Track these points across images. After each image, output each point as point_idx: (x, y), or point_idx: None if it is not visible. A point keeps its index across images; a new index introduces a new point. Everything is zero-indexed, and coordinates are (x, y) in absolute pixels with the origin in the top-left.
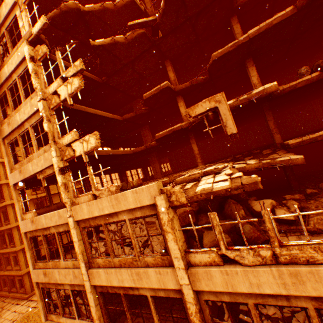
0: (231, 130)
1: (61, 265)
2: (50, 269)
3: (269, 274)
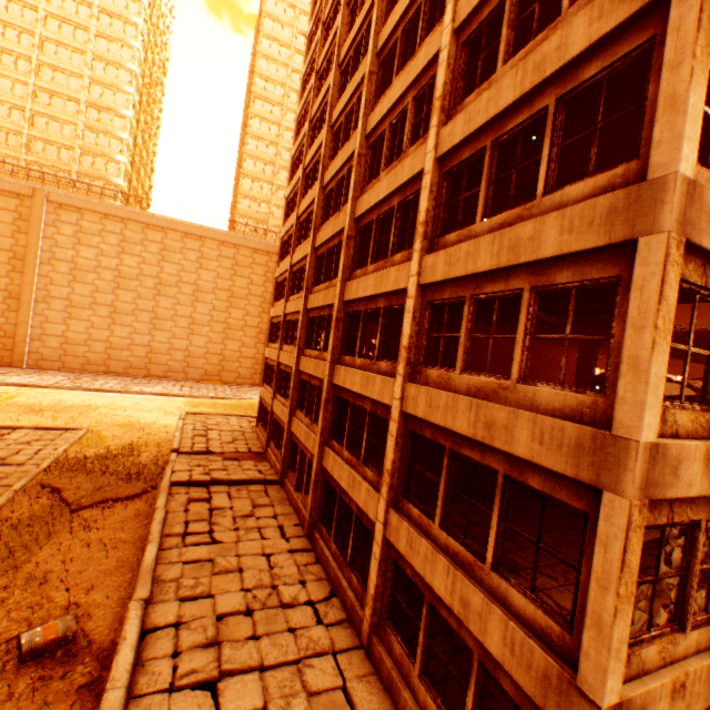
0: None
1: None
2: None
3: None
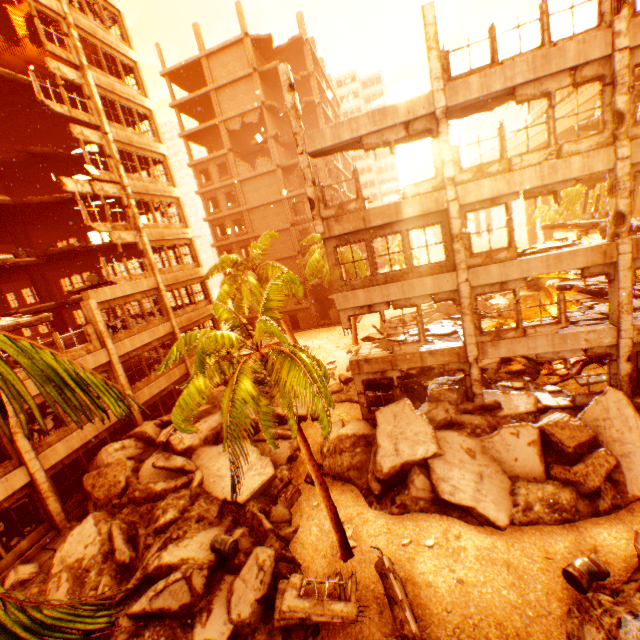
0: None
1: None
2: None
3: None
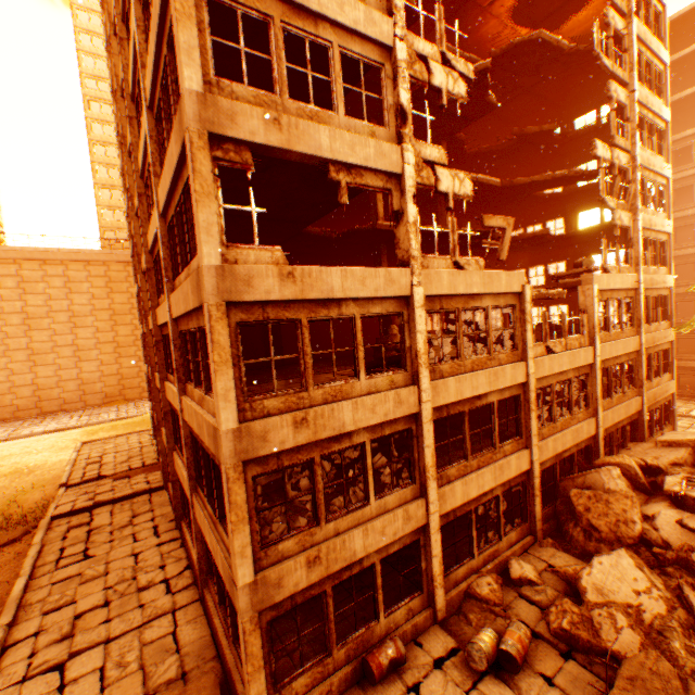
0: (503, 257)
1: (355, 390)
2: (323, 406)
3: (566, 356)
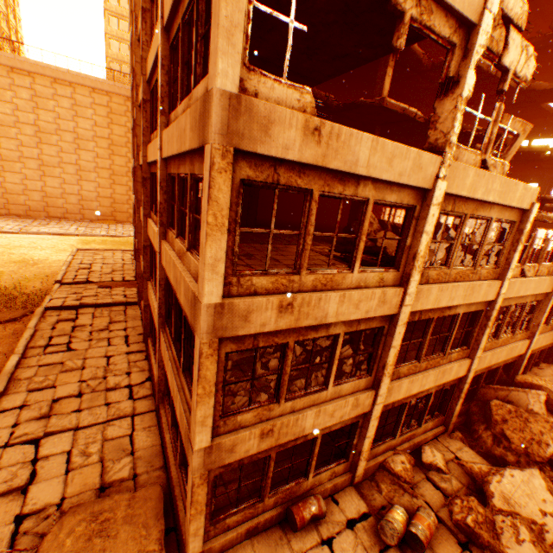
0: None
1: (345, 282)
2: (311, 294)
3: (534, 282)
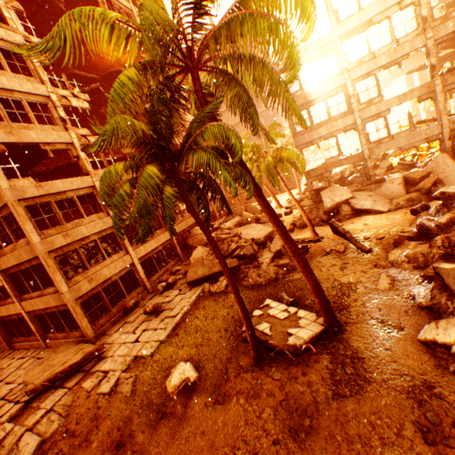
0: None
1: (85, 222)
2: (73, 229)
3: None
